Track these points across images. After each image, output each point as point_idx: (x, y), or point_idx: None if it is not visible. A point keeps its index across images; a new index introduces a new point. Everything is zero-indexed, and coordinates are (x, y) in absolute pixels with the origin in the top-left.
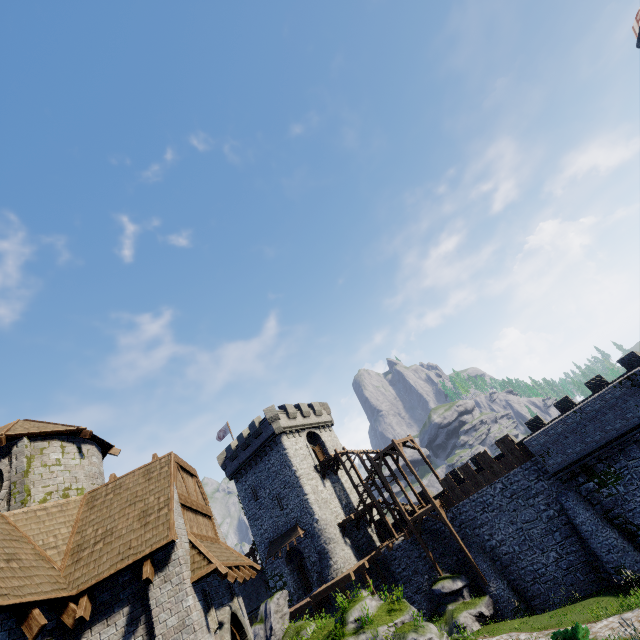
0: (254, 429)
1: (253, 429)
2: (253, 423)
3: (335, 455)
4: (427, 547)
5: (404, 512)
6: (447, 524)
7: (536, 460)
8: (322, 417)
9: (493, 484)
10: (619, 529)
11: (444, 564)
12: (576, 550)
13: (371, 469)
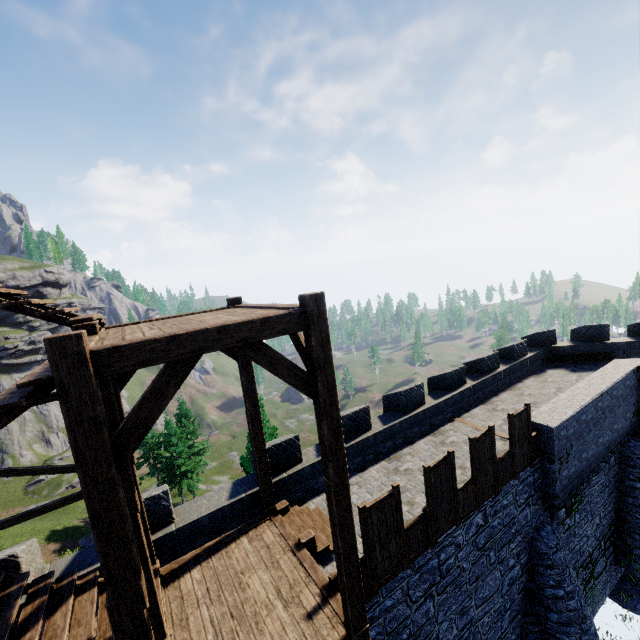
0: None
1: None
2: None
3: None
4: None
5: None
6: None
7: (537, 464)
8: None
9: (471, 516)
10: None
11: None
12: (515, 639)
13: None
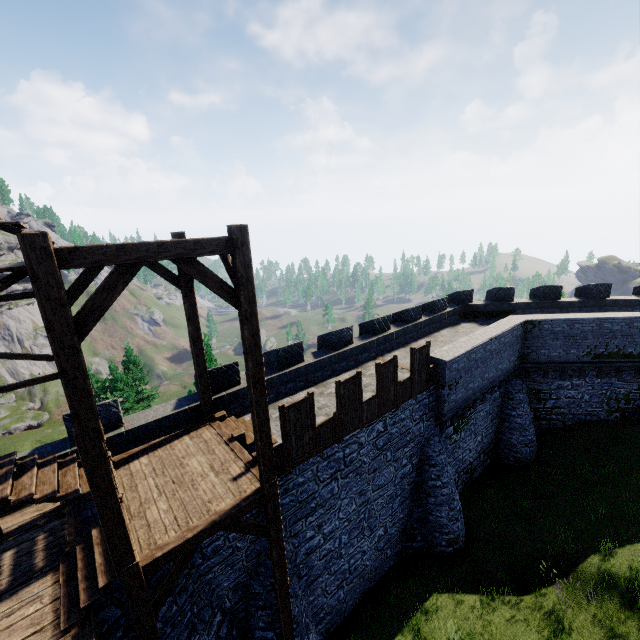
0: None
1: None
2: None
3: None
4: None
5: (131, 543)
6: (281, 542)
7: (433, 390)
8: None
9: (373, 423)
10: None
11: None
12: (403, 517)
13: None
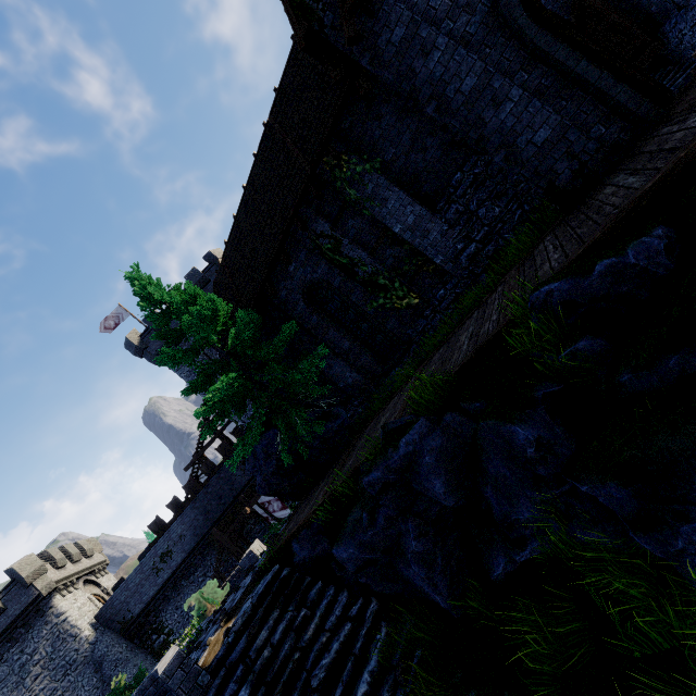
0: (198, 277)
1: (196, 277)
2: (194, 270)
3: None
4: None
5: None
6: None
7: None
8: None
9: None
10: None
11: None
12: None
13: None
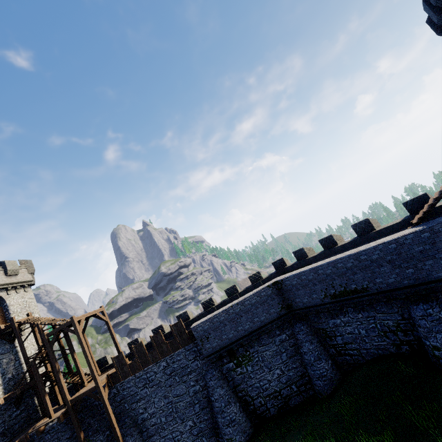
0: None
1: None
2: None
3: (11, 324)
4: (81, 427)
5: (65, 393)
6: (105, 405)
7: (198, 342)
8: (17, 277)
9: (159, 362)
10: (240, 400)
11: (94, 441)
12: (207, 419)
13: (43, 345)
